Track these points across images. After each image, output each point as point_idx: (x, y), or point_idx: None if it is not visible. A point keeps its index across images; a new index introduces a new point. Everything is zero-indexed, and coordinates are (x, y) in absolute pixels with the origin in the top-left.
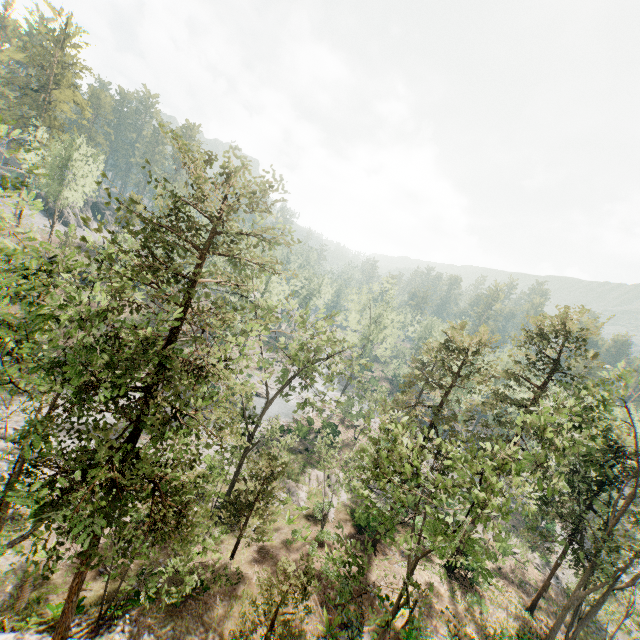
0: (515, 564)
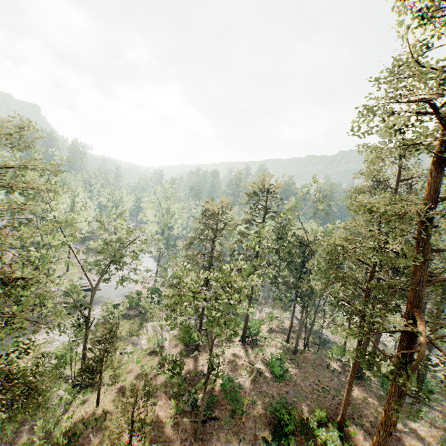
0: (278, 322)
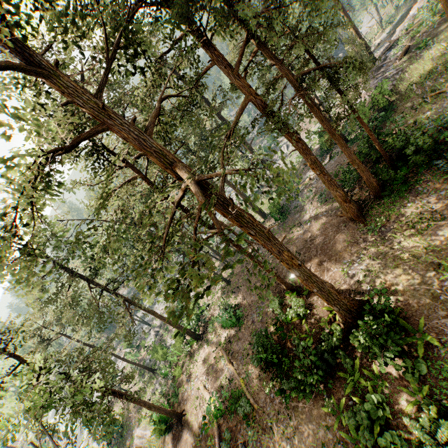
0: None
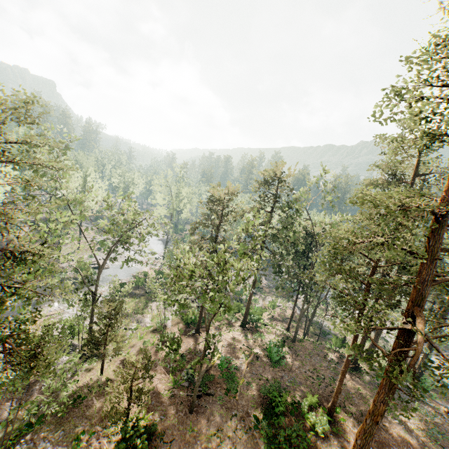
0: (280, 311)
